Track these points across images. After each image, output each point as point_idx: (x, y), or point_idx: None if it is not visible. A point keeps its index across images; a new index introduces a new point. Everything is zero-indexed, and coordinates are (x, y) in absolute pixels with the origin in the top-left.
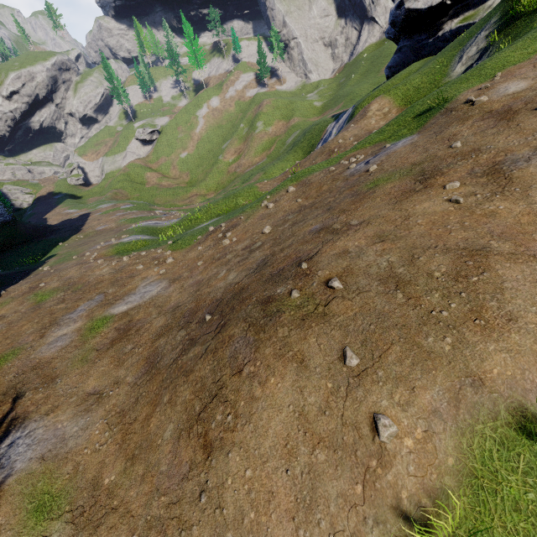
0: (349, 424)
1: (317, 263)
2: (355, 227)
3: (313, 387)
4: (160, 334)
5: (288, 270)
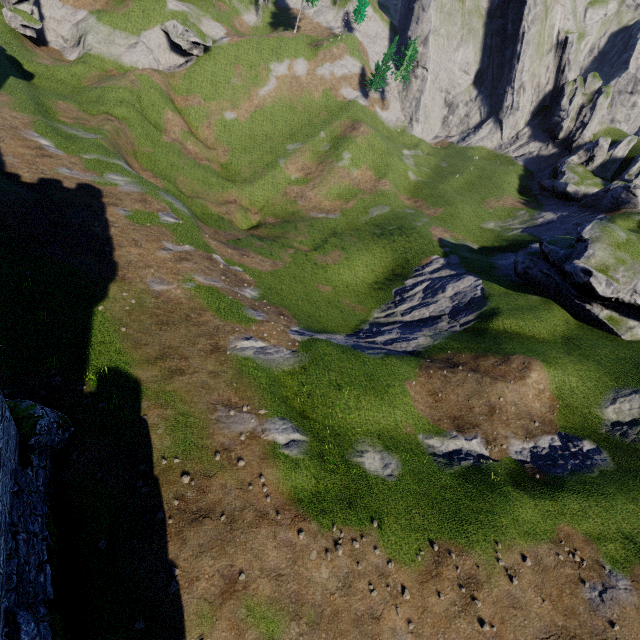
0: None
1: None
2: None
3: None
4: None
5: None
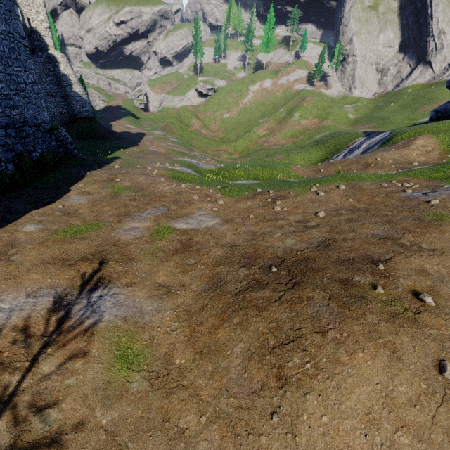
0: (440, 426)
1: (395, 270)
2: (428, 251)
3: (405, 379)
4: (221, 262)
5: (360, 263)
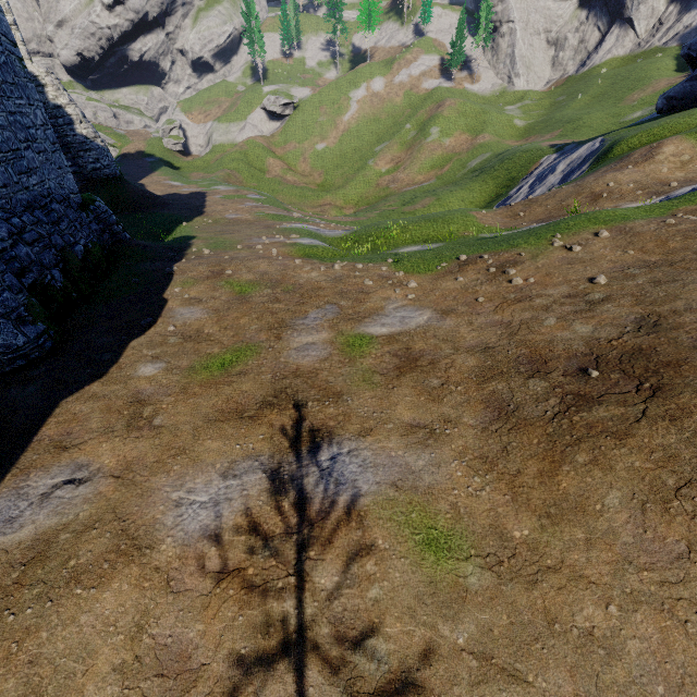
0: None
1: None
2: None
3: None
4: (485, 376)
5: None
